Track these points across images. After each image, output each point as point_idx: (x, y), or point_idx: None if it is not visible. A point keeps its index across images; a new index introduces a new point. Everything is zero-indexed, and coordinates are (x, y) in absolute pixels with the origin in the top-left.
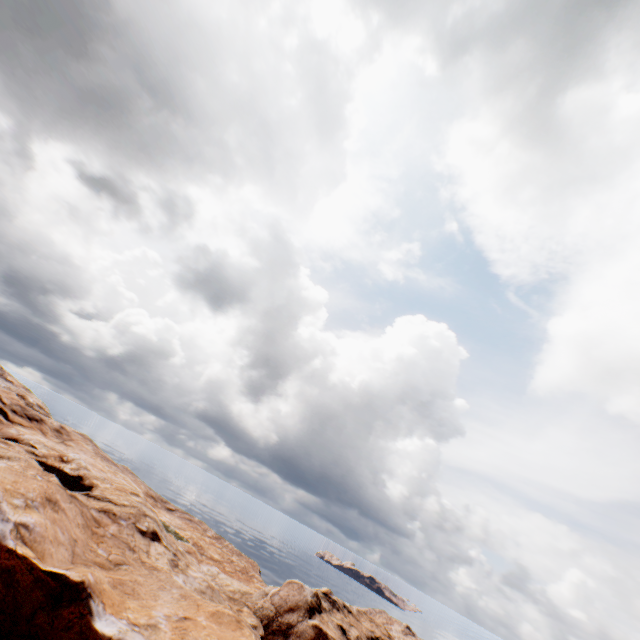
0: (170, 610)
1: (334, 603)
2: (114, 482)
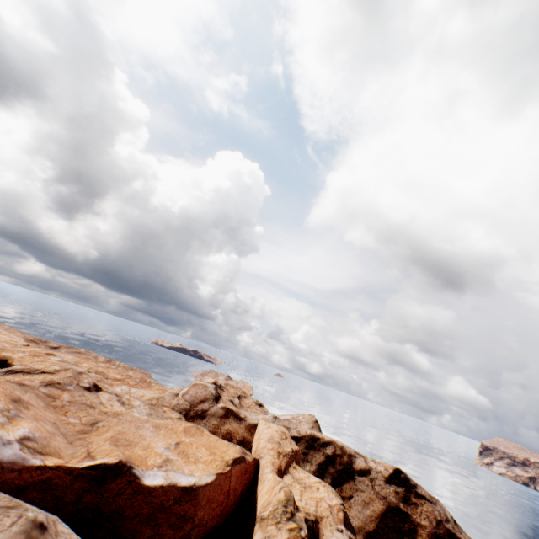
0: (163, 443)
1: (220, 387)
2: (0, 342)
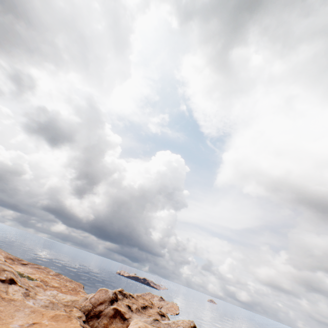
0: (23, 321)
1: (124, 295)
2: None
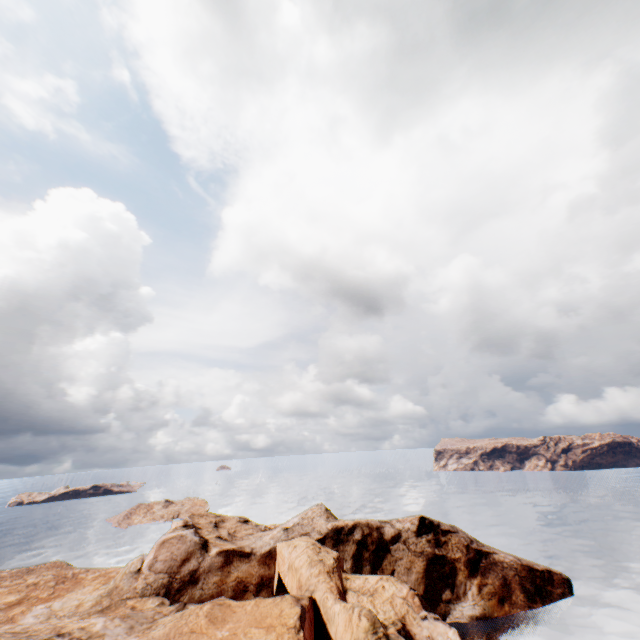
0: None
1: (195, 526)
2: None
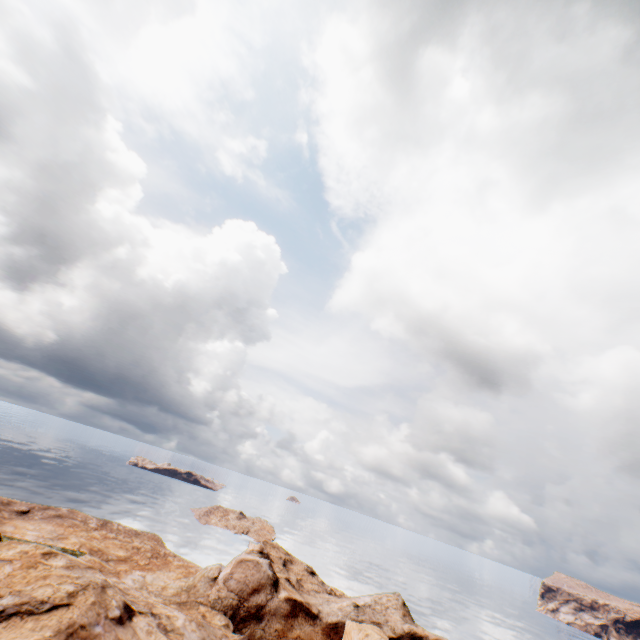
0: None
1: (269, 557)
2: None
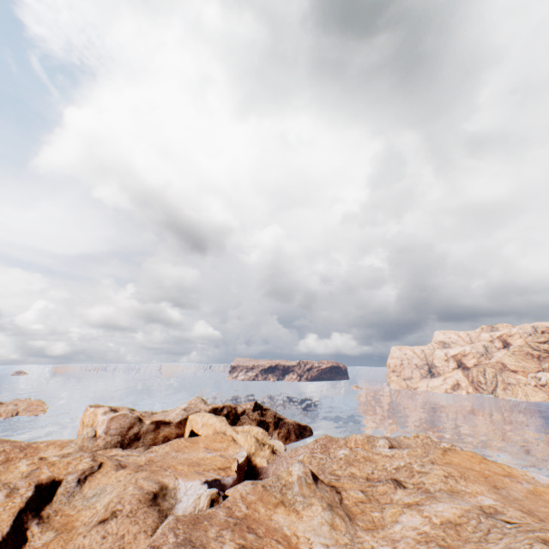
0: (201, 453)
1: (117, 411)
2: None
